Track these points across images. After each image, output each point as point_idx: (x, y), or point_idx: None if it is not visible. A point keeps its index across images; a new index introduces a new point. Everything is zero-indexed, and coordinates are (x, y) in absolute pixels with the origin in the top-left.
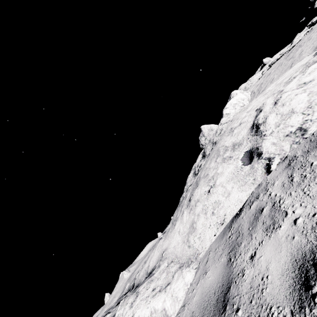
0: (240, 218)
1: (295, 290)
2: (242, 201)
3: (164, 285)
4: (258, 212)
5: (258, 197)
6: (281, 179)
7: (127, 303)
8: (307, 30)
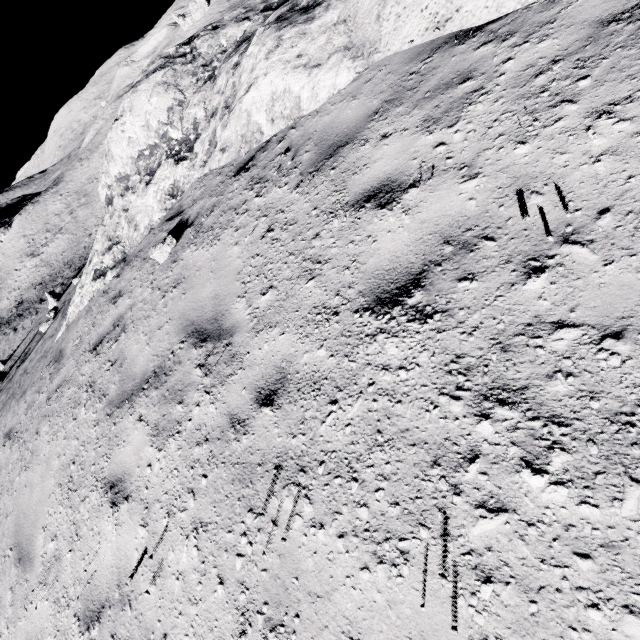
0: (453, 52)
1: (363, 195)
2: (501, 10)
3: (313, 62)
4: (461, 79)
5: (505, 41)
6: (555, 46)
7: (264, 45)
8: None
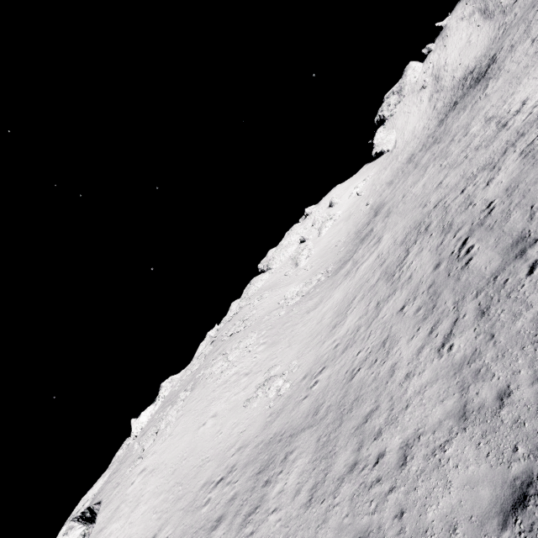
0: None
1: None
2: None
3: None
4: None
5: None
6: None
7: None
8: (190, 372)
